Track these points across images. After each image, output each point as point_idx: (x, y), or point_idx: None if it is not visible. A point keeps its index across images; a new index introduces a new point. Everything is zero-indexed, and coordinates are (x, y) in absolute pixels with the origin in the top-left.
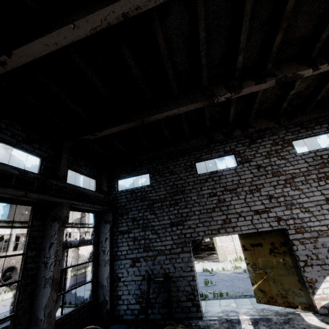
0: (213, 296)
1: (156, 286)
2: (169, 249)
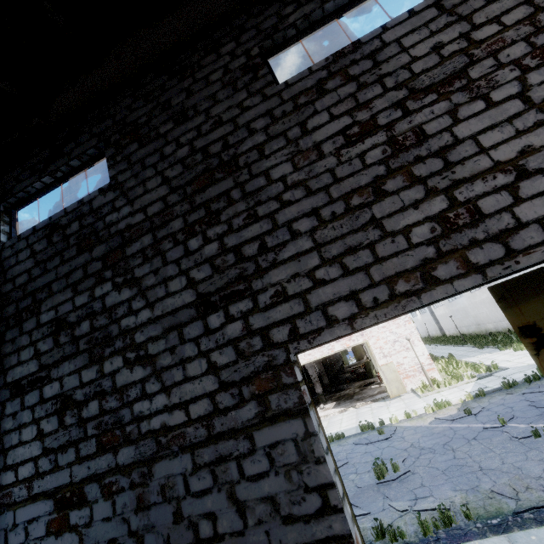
0: (422, 531)
1: None
2: (205, 418)
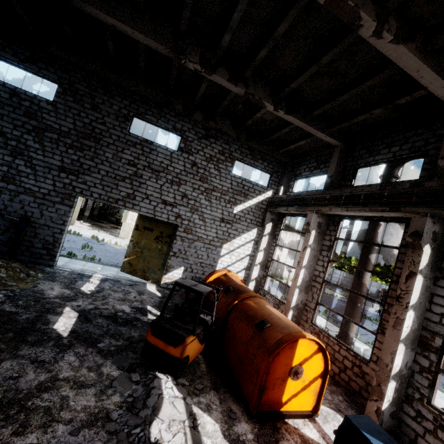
0: (83, 258)
1: (5, 224)
2: (44, 194)
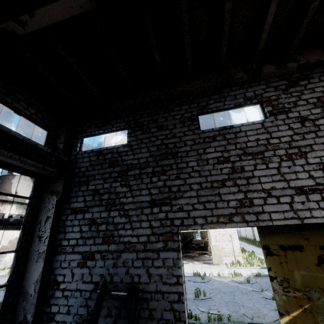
0: (208, 319)
1: (114, 305)
2: (144, 243)
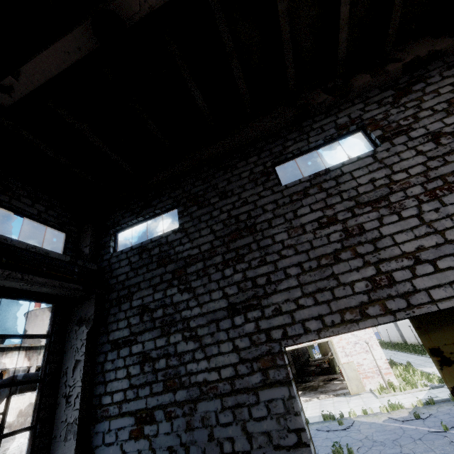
0: None
1: None
2: (230, 379)
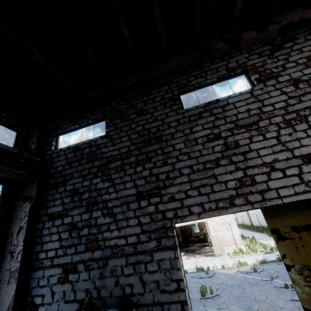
0: None
1: None
2: (134, 244)
